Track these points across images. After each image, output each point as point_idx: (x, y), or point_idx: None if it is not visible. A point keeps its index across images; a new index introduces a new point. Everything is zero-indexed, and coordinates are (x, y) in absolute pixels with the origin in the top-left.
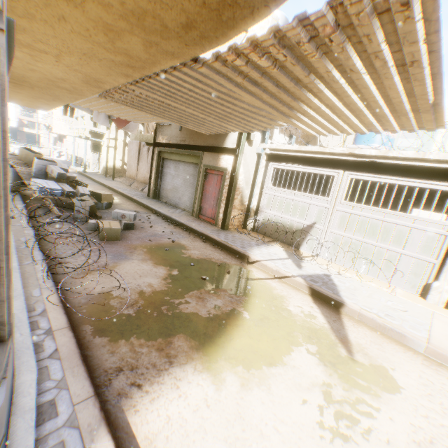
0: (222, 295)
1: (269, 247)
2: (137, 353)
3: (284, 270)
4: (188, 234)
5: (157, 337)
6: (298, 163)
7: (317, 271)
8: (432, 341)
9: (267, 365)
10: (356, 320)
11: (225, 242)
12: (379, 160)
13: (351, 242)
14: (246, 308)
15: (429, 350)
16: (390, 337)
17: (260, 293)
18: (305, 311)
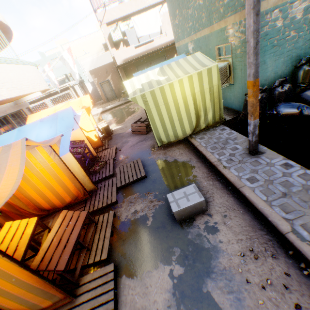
0: None
1: None
2: None
3: None
4: None
5: None
6: (32, 104)
7: None
8: None
9: None
10: None
11: None
12: (51, 93)
13: None
14: None
15: None
16: None
17: None
18: None
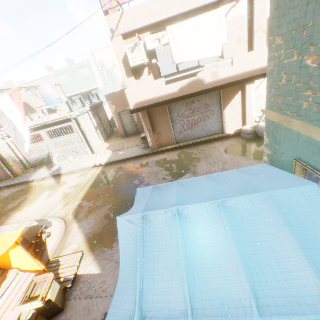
0: (22, 198)
1: (40, 171)
2: (1, 221)
3: (44, 176)
4: (0, 191)
5: (4, 217)
6: None
7: (57, 168)
8: (80, 167)
9: (36, 200)
10: (65, 175)
11: (19, 182)
12: (47, 123)
13: (64, 151)
14: (31, 195)
15: (79, 170)
16: (73, 173)
17: (36, 188)
18: (50, 183)
